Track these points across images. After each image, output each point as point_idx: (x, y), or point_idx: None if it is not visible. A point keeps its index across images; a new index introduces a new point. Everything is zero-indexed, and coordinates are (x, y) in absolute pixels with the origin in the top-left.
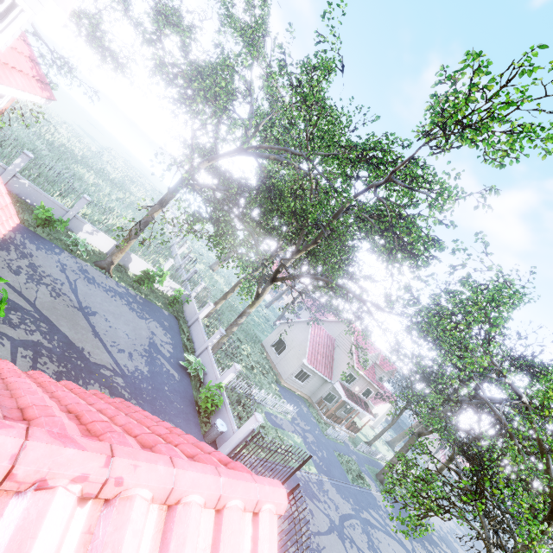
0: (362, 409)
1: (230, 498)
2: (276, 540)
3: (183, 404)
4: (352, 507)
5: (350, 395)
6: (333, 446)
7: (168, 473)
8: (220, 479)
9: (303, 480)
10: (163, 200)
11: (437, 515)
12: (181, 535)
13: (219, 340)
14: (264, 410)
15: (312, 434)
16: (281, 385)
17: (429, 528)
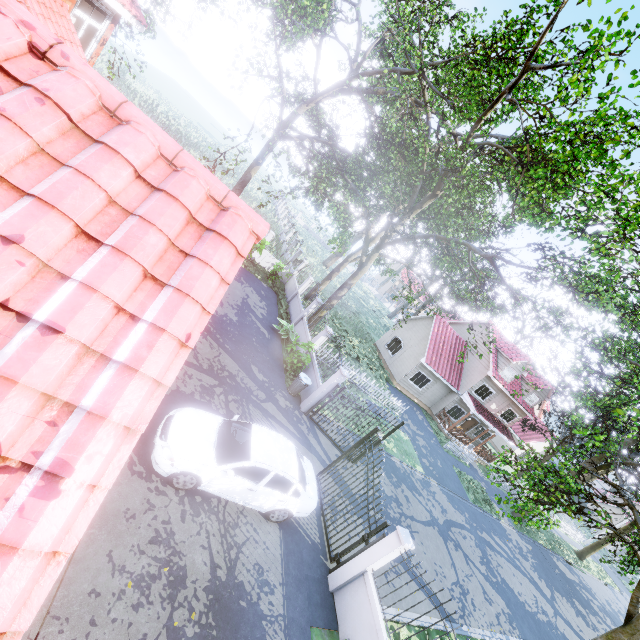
0: (498, 431)
1: (190, 166)
2: (248, 249)
3: (270, 357)
4: (466, 521)
5: (482, 411)
6: (452, 461)
7: (120, 95)
8: (183, 150)
9: (403, 471)
10: (260, 155)
11: (563, 504)
12: (125, 139)
13: (317, 313)
14: (366, 398)
15: (425, 440)
16: (393, 387)
17: (552, 521)
